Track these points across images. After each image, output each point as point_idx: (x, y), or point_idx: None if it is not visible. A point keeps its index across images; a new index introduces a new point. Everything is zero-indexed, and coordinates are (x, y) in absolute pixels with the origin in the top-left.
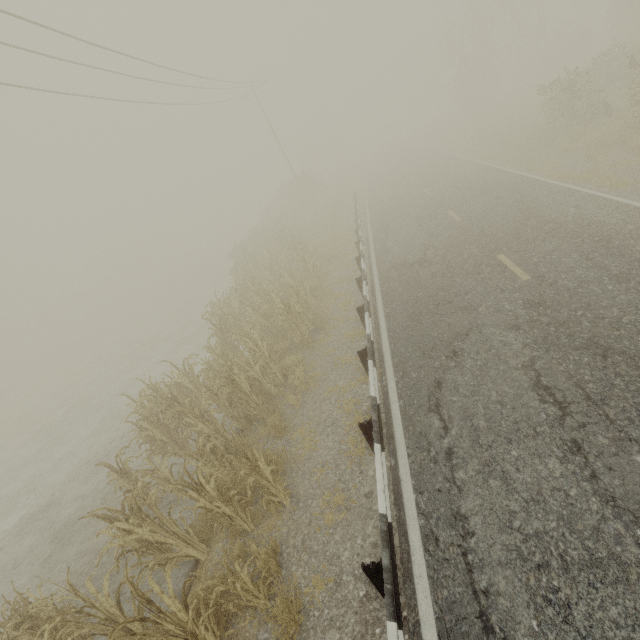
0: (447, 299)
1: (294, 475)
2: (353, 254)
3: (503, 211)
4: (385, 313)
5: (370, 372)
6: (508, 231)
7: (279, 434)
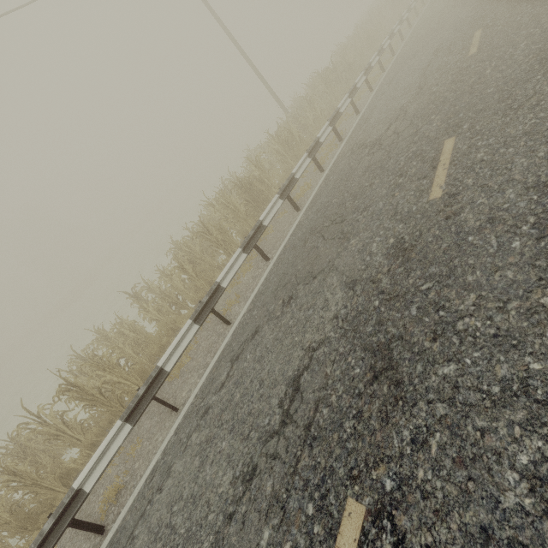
0: None
1: None
2: None
3: None
4: None
5: None
6: None
7: None
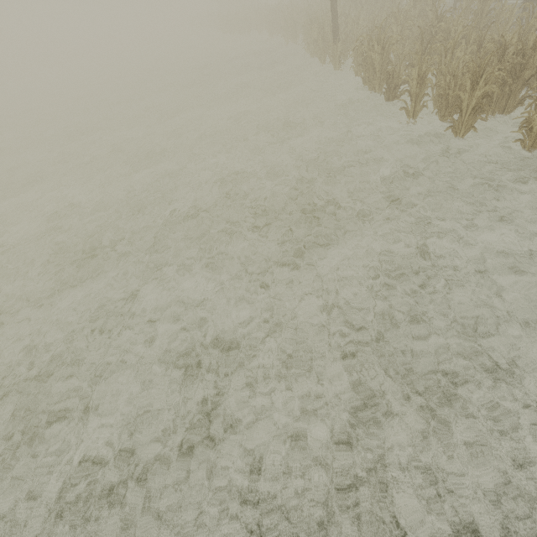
0: None
1: None
2: None
3: None
4: None
5: None
6: None
7: None
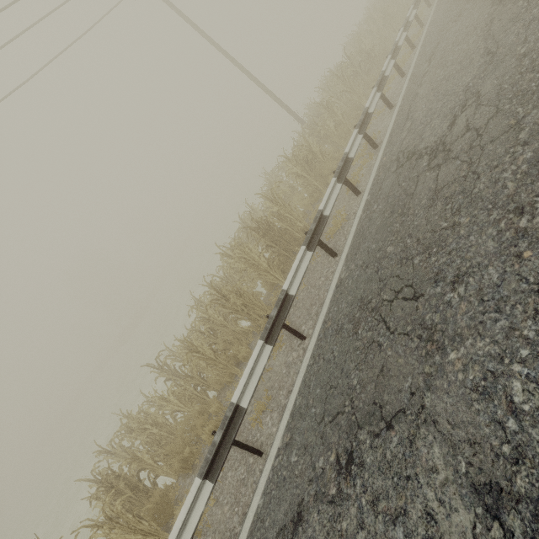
0: None
1: None
2: None
3: None
4: None
5: None
6: None
7: None
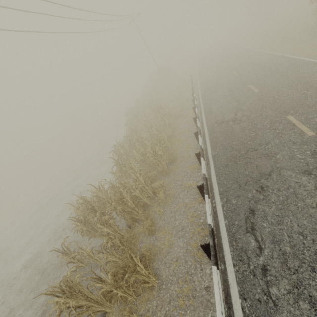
0: (253, 147)
1: (159, 263)
2: (191, 114)
3: (288, 84)
4: (212, 154)
5: (206, 204)
6: (293, 99)
7: (150, 233)
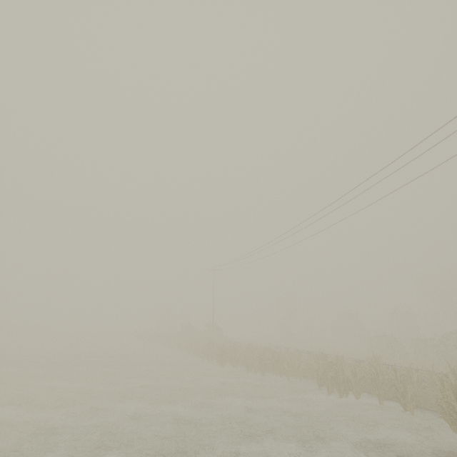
0: None
1: None
2: None
3: None
4: None
5: None
6: None
7: None
